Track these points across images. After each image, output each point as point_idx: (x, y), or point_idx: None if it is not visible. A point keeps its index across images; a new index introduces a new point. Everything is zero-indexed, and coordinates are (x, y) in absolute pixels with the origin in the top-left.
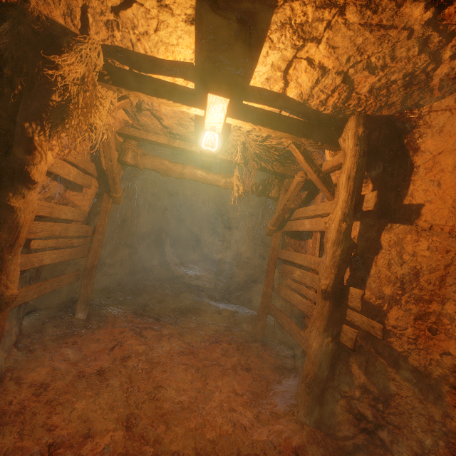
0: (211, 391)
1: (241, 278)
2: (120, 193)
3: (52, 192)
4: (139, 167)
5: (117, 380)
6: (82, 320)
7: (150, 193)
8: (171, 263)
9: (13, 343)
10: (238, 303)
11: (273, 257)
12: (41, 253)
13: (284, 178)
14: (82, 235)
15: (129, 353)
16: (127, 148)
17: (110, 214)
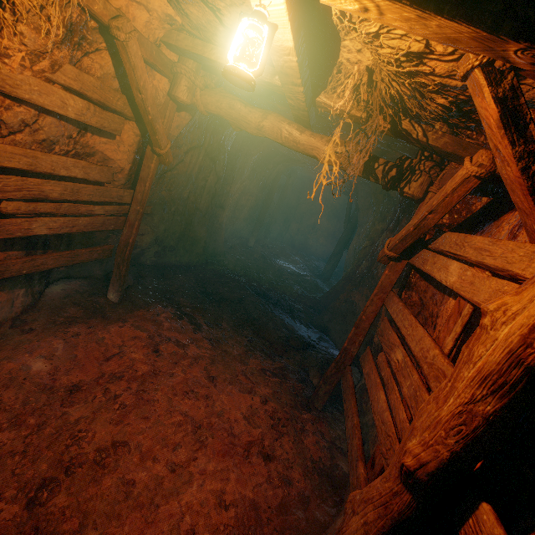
0: (190, 477)
1: (339, 299)
2: (165, 148)
3: (49, 134)
4: (199, 110)
5: (81, 410)
6: (112, 303)
7: (253, 154)
8: (271, 248)
9: (15, 315)
10: (324, 331)
11: (377, 301)
12: (26, 219)
13: (448, 161)
14: (111, 201)
15: (124, 372)
16: (179, 73)
17: (180, 177)
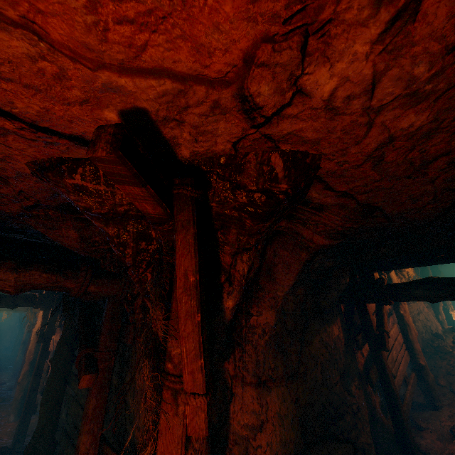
0: None
1: None
2: None
3: None
4: None
5: None
6: None
7: None
8: None
9: None
10: None
11: None
12: None
13: None
14: None
15: None
16: None
17: None
